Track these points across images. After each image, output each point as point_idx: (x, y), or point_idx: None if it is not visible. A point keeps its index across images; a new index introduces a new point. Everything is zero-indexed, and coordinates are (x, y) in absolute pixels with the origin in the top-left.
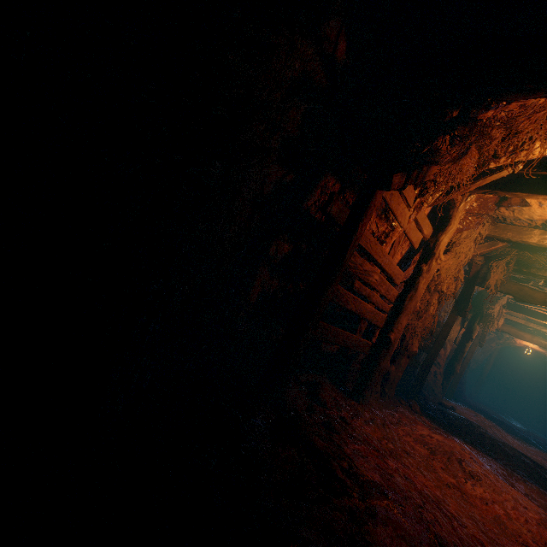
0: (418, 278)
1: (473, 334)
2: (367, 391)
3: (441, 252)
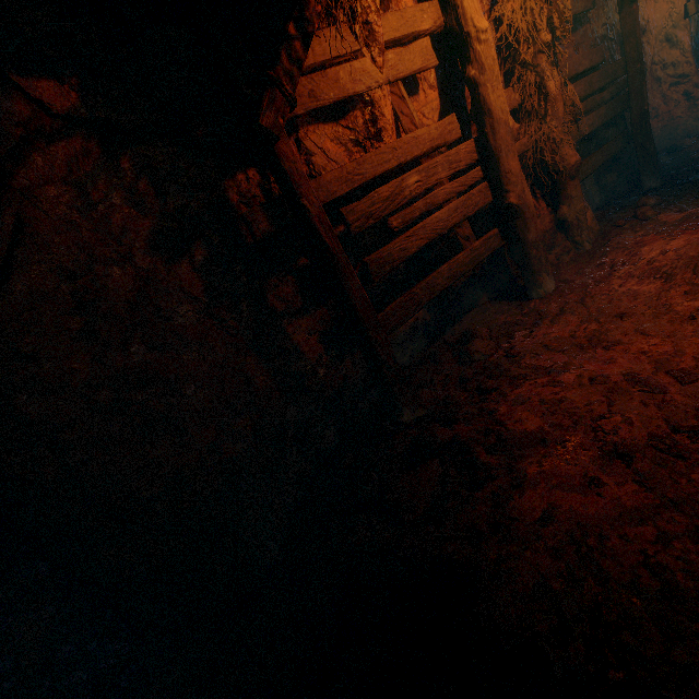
0: (478, 94)
1: None
2: (541, 278)
3: (475, 19)
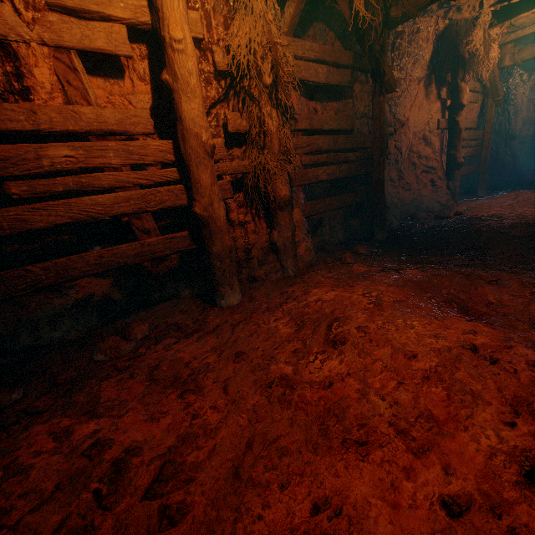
0: (173, 99)
1: (462, 99)
2: (224, 289)
3: (171, 27)
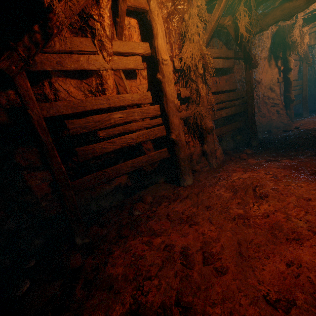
0: (161, 86)
1: (290, 65)
2: (185, 176)
3: (162, 54)
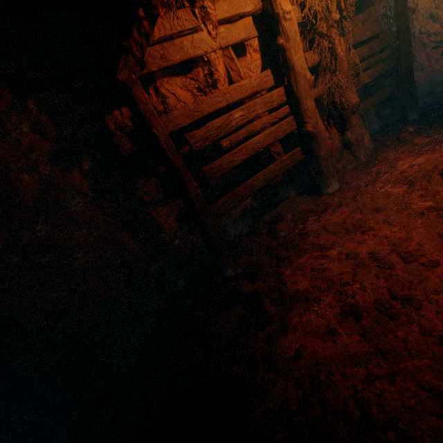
0: (285, 56)
1: None
2: (329, 180)
3: (282, 4)
